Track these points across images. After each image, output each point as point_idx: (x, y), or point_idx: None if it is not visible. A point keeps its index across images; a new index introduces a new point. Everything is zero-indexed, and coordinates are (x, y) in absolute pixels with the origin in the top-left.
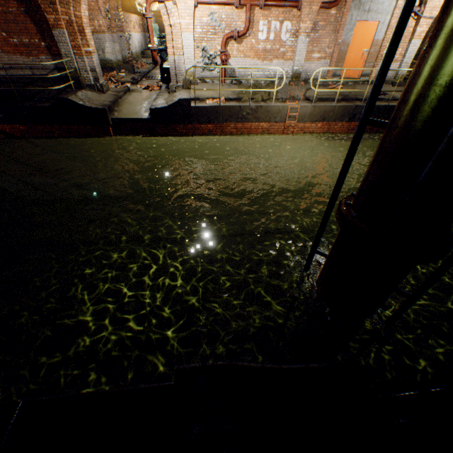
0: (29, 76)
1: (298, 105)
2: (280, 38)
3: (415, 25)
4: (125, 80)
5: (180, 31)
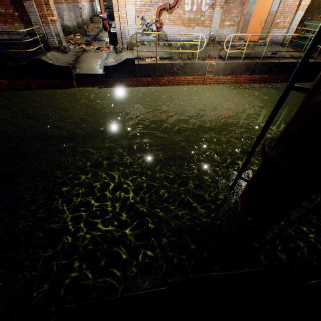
0: (6, 40)
1: (214, 63)
2: (201, 9)
3: None
4: (81, 42)
5: (125, 3)
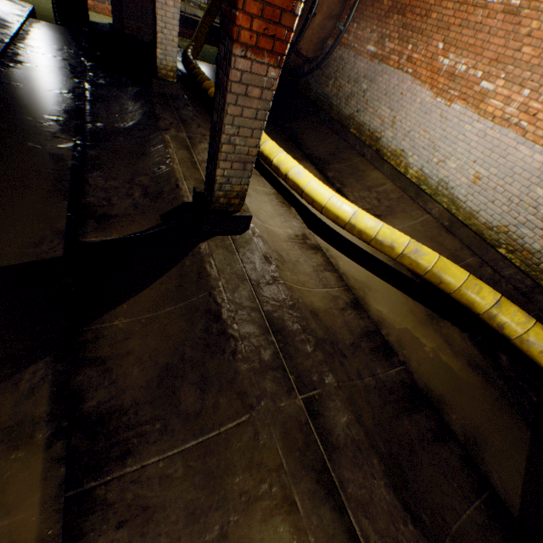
0: None
1: None
2: None
3: None
4: None
5: None
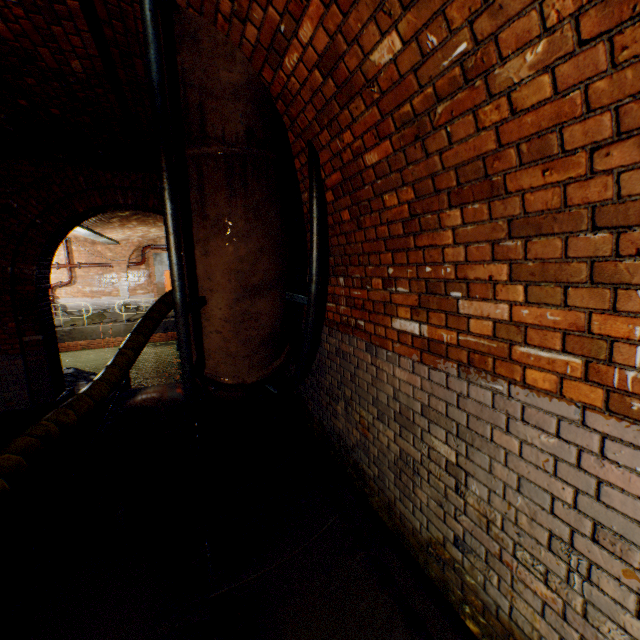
0: None
1: (111, 325)
2: (105, 283)
3: None
4: None
5: None
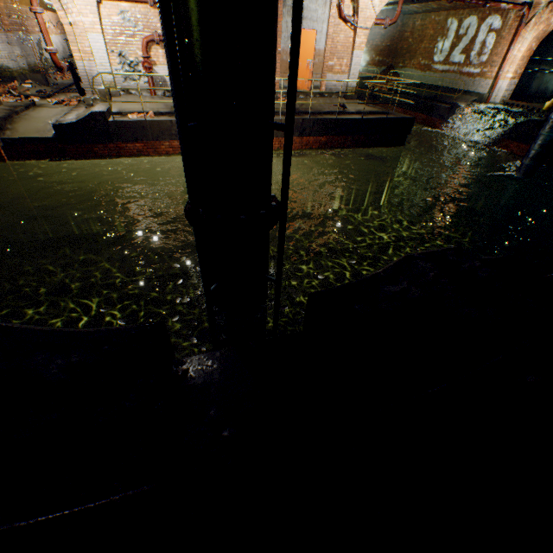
0: None
1: None
2: None
3: (354, 36)
4: (32, 93)
5: (85, 31)
